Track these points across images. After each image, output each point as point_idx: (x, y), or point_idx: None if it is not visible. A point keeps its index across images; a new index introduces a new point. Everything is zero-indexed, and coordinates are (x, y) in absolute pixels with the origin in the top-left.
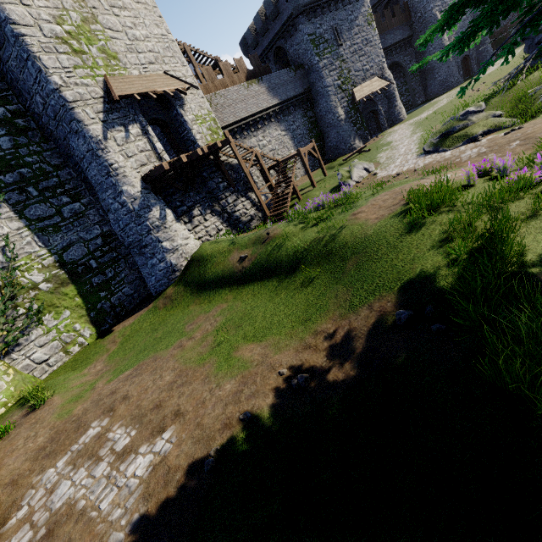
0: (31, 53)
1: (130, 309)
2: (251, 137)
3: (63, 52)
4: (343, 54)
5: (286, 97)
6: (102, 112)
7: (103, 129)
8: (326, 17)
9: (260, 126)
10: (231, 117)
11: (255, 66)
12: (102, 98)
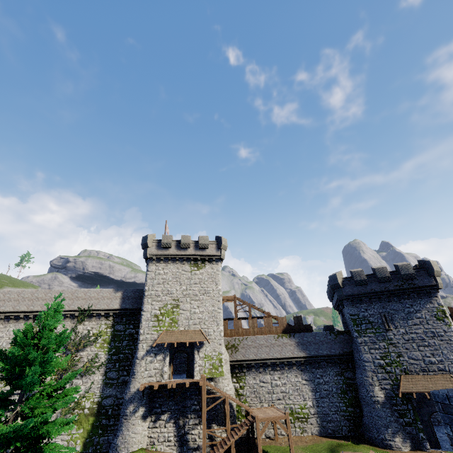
0: (141, 321)
1: (103, 451)
2: (267, 374)
3: (153, 320)
4: (392, 338)
5: (316, 353)
6: (150, 346)
7: (145, 354)
8: (374, 305)
9: (278, 368)
10: (252, 355)
11: (296, 323)
12: (155, 340)
